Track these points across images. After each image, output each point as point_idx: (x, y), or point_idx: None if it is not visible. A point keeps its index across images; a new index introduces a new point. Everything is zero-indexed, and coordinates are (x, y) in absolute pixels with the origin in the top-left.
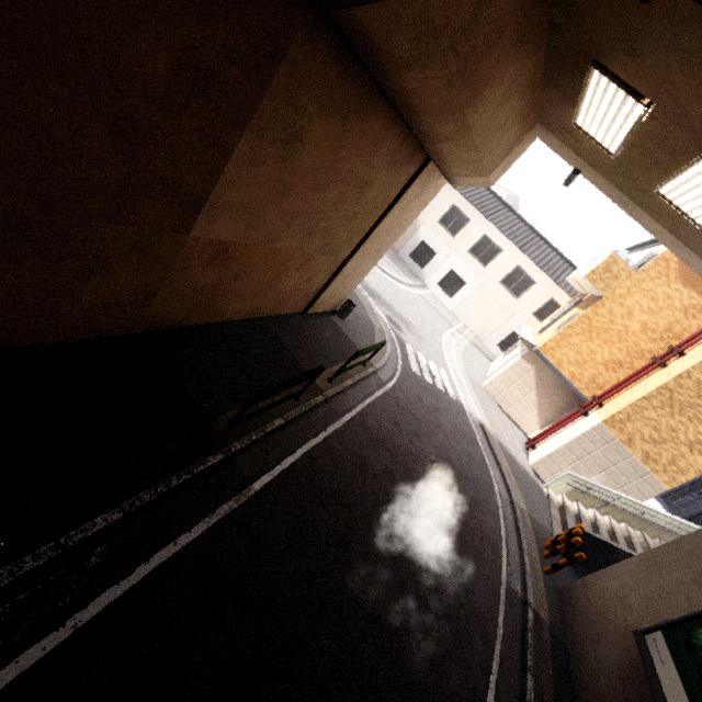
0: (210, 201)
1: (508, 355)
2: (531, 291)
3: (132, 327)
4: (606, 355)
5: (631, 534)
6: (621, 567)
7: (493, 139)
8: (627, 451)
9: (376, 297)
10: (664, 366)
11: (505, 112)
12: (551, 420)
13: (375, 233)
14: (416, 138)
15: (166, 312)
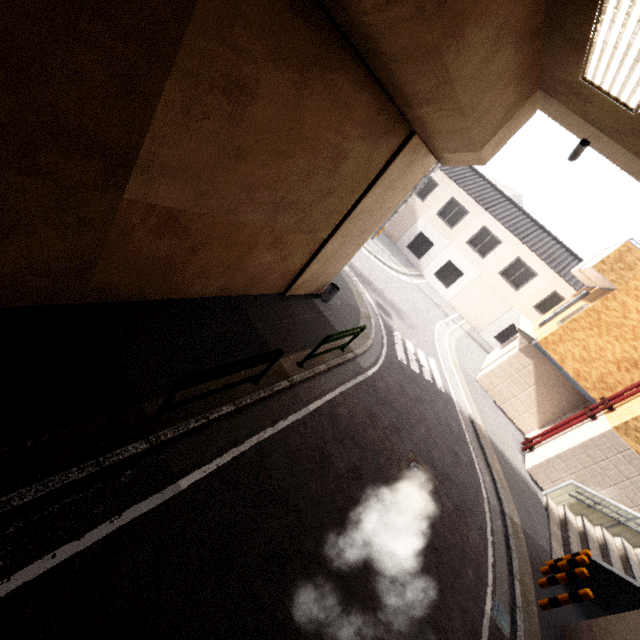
0: (141, 158)
1: (505, 348)
2: (532, 283)
3: (75, 297)
4: (617, 353)
5: None
6: None
7: (482, 102)
8: None
9: (367, 284)
10: None
11: (496, 66)
12: (552, 420)
13: (356, 212)
14: (394, 104)
15: (114, 283)
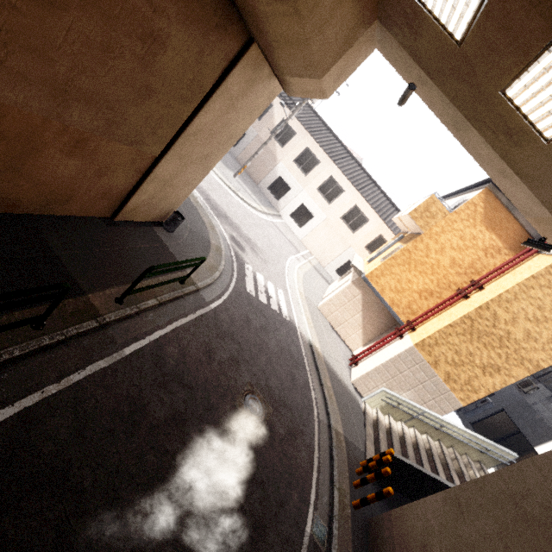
0: None
1: (342, 280)
2: (365, 227)
3: None
4: (420, 285)
5: (431, 446)
6: (426, 504)
7: (321, 4)
8: (433, 371)
9: (224, 217)
10: (466, 298)
11: None
12: (372, 339)
13: (192, 129)
14: None
15: None
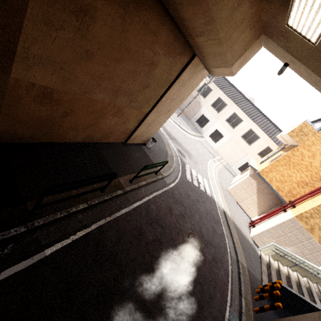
0: (19, 51)
1: (243, 174)
2: (257, 142)
3: None
4: (298, 178)
5: (310, 286)
6: (306, 318)
7: (232, 36)
8: (310, 235)
9: (173, 139)
10: None
11: (239, 14)
12: (264, 211)
13: (164, 99)
14: (183, 35)
15: (14, 131)
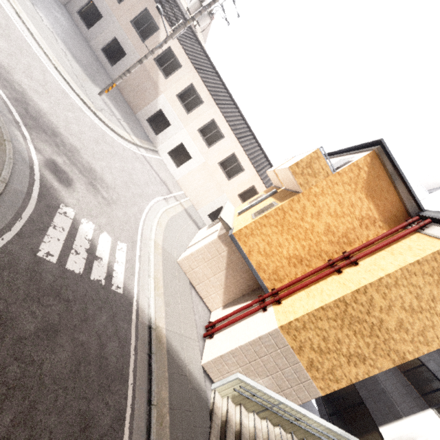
0: None
1: (211, 229)
2: (240, 176)
3: None
4: (291, 250)
5: None
6: None
7: None
8: (296, 358)
9: (48, 133)
10: (339, 272)
11: None
12: (233, 300)
13: None
14: None
15: None
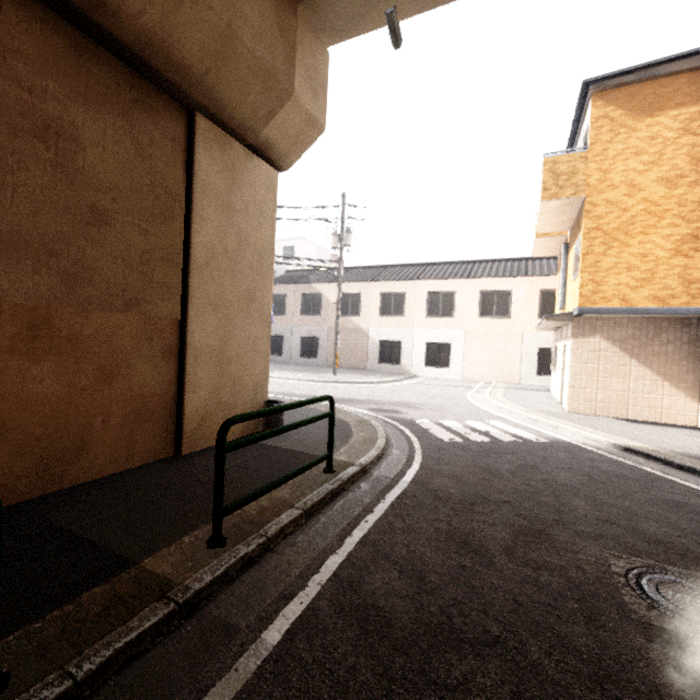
0: None
1: (557, 362)
2: (514, 300)
3: None
4: (664, 244)
5: None
6: None
7: None
8: None
9: (347, 401)
10: None
11: None
12: (699, 380)
13: (200, 256)
14: (89, 29)
15: None
